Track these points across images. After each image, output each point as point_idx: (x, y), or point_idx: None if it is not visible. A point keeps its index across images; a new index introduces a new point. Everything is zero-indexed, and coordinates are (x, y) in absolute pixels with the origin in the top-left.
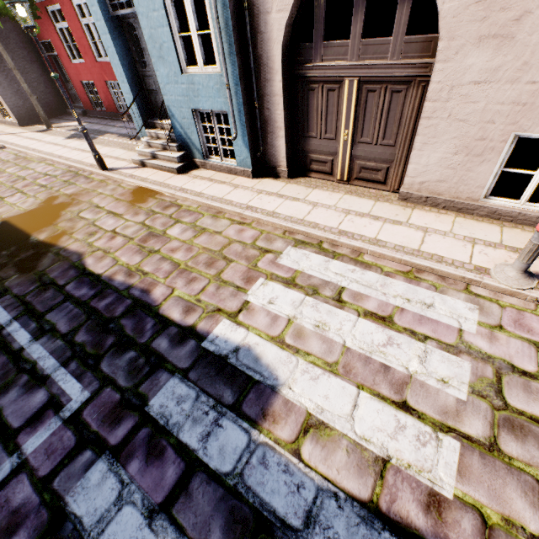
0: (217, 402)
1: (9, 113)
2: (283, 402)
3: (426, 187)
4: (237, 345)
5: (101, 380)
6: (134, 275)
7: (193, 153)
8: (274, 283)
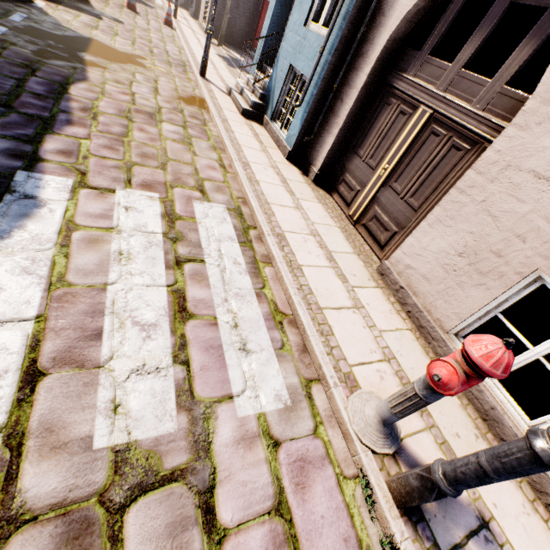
0: None
1: (207, 18)
2: None
3: (409, 275)
4: (37, 196)
5: None
6: (86, 112)
7: (268, 109)
8: (160, 205)
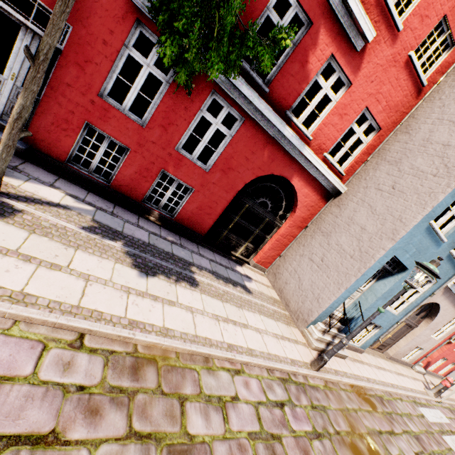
0: None
1: None
2: None
3: (396, 355)
4: None
5: None
6: None
7: None
8: (444, 436)
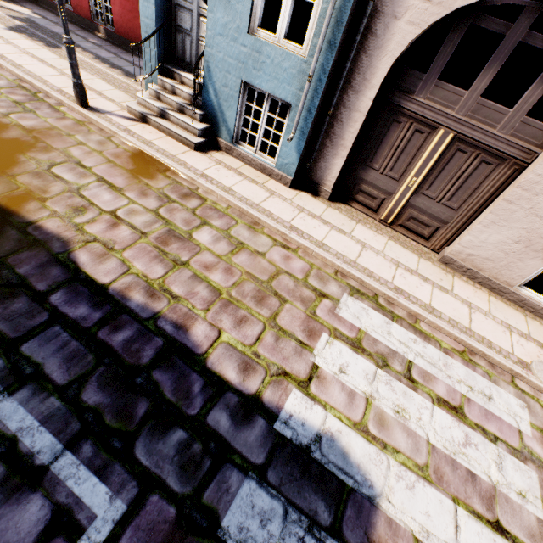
0: (312, 523)
1: None
2: (386, 521)
3: (472, 260)
4: (317, 432)
5: (140, 479)
6: (159, 297)
7: (219, 130)
8: (341, 343)
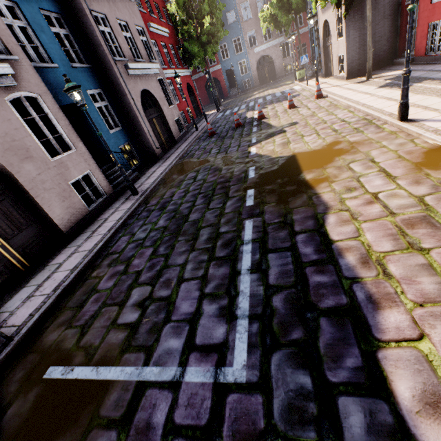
0: None
1: (344, 68)
2: None
3: None
4: None
5: (262, 375)
6: (369, 266)
7: None
8: None
